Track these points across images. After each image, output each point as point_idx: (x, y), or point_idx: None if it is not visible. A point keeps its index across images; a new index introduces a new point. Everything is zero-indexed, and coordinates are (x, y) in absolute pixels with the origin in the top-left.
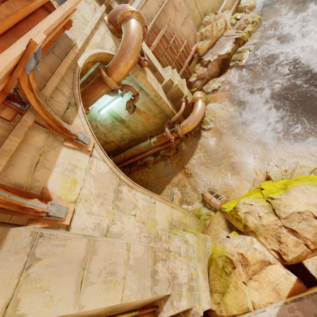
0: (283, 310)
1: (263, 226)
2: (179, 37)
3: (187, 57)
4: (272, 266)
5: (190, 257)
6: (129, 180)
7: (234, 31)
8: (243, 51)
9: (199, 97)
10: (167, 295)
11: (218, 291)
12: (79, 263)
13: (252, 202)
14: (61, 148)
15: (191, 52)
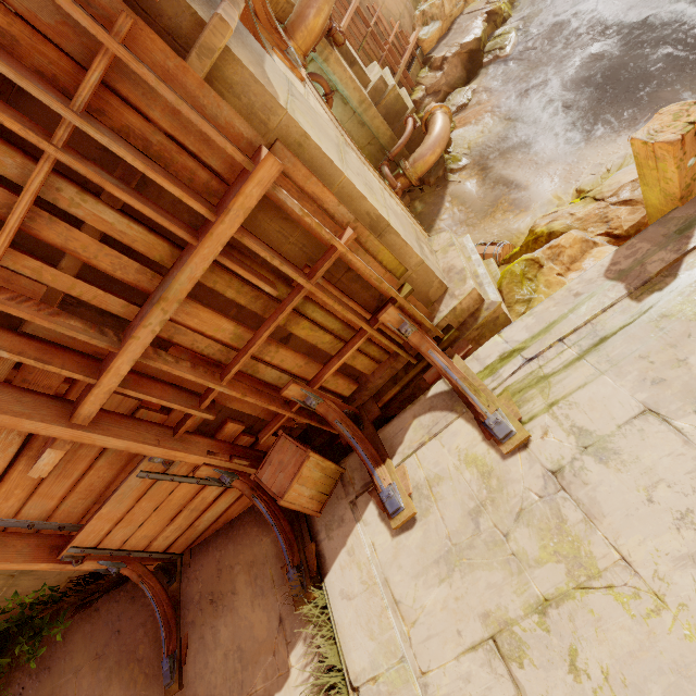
0: (619, 252)
1: (578, 220)
2: (384, 17)
3: (404, 56)
4: (600, 248)
5: (468, 258)
6: (357, 150)
7: (482, 2)
8: (505, 32)
9: (438, 107)
10: (443, 294)
11: (520, 301)
12: (334, 144)
13: (557, 209)
14: (273, 54)
15: (410, 45)
